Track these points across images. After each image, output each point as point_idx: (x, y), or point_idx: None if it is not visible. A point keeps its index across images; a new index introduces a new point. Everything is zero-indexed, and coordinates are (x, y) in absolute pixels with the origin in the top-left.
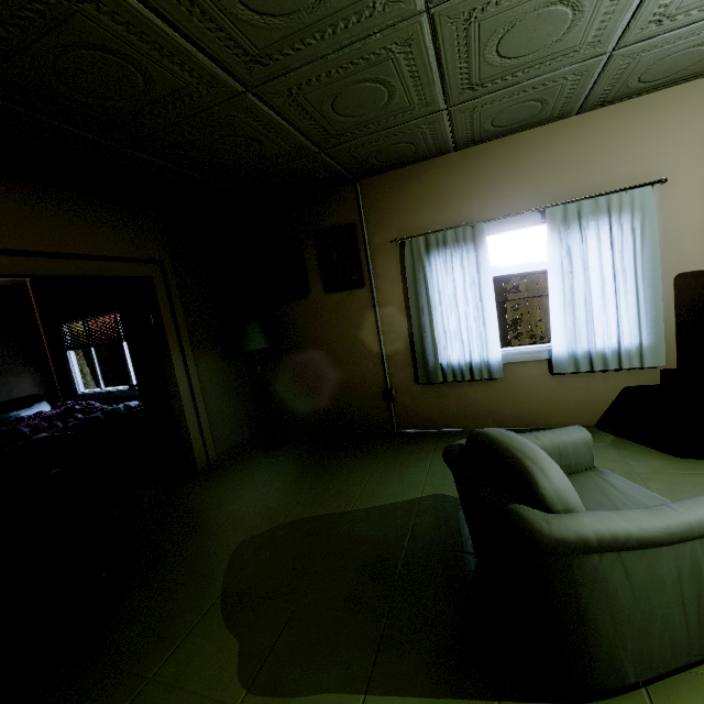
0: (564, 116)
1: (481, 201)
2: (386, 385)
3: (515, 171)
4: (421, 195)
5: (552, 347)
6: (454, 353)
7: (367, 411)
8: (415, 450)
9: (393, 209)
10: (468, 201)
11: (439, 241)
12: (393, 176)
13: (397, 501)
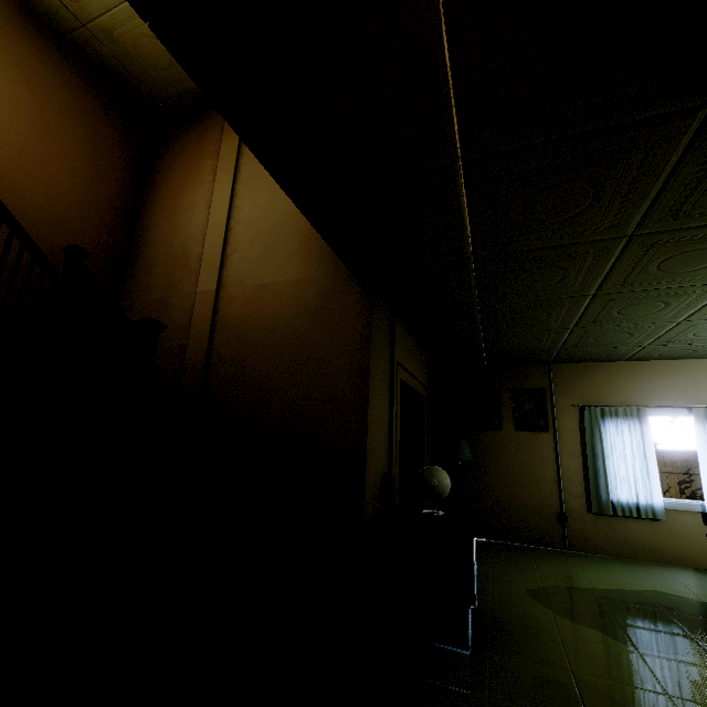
0: (700, 358)
1: (642, 394)
2: (561, 509)
3: (666, 380)
4: (598, 381)
5: (705, 502)
6: (623, 493)
7: (542, 529)
8: (602, 564)
9: (575, 385)
10: (632, 392)
11: (612, 412)
12: (577, 366)
13: (626, 588)
